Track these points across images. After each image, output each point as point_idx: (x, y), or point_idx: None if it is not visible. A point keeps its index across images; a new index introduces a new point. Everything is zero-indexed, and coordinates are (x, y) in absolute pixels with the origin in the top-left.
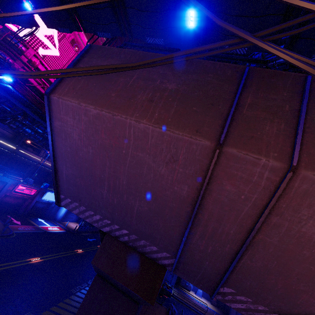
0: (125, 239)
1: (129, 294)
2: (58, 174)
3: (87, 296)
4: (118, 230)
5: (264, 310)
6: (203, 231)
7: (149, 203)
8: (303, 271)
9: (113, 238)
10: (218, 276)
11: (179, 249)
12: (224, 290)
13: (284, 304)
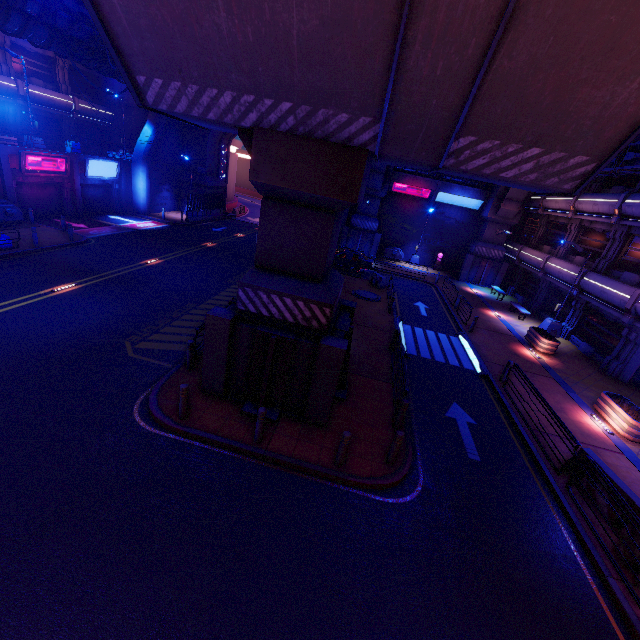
0: (290, 125)
1: (319, 203)
2: (106, 15)
3: (261, 227)
4: (273, 110)
5: (515, 150)
6: (429, 28)
7: (320, 1)
8: (595, 37)
9: (269, 132)
10: (452, 121)
11: (387, 94)
12: (459, 145)
13: (548, 125)
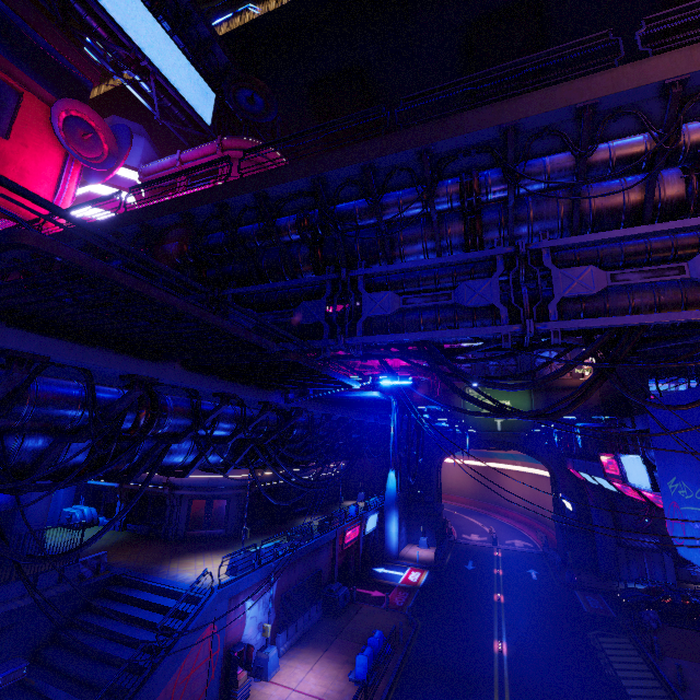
0: None
1: None
2: None
3: None
4: None
5: None
6: None
7: None
8: None
9: None
10: None
11: None
12: None
13: None
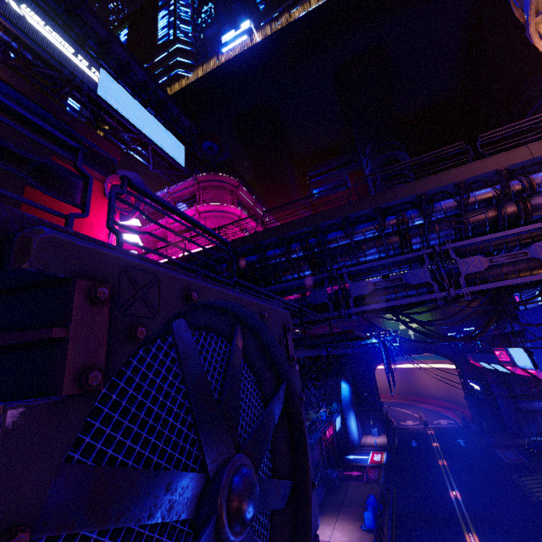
0: None
1: None
2: None
3: None
4: None
5: None
6: None
7: None
8: None
9: None
10: None
11: None
12: None
13: None
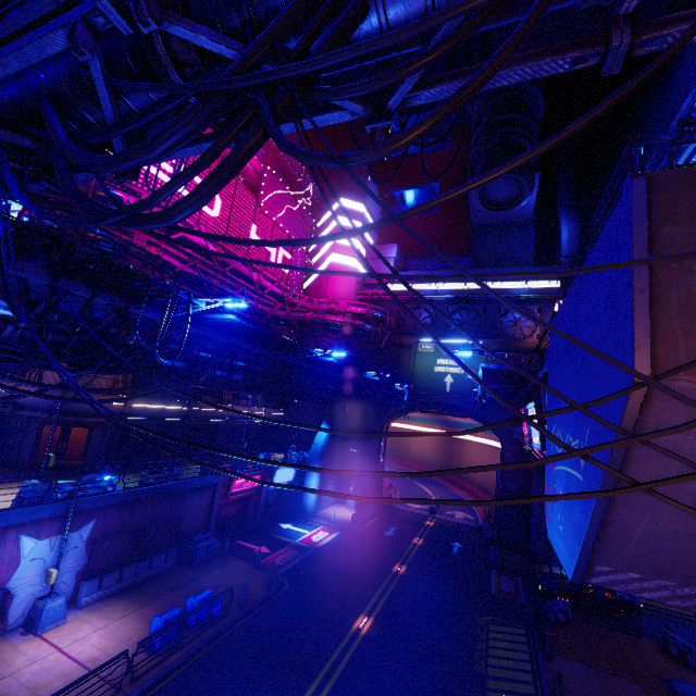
0: None
1: None
2: (608, 531)
3: None
4: None
5: None
6: None
7: None
8: None
9: None
10: None
11: None
12: None
13: None
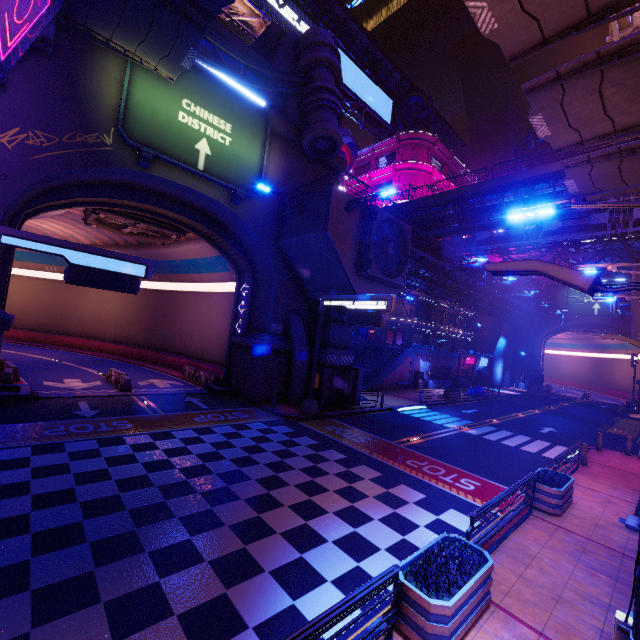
0: None
1: None
2: (636, 323)
3: None
4: None
5: None
6: None
7: None
8: None
9: None
10: None
11: None
12: None
13: None
